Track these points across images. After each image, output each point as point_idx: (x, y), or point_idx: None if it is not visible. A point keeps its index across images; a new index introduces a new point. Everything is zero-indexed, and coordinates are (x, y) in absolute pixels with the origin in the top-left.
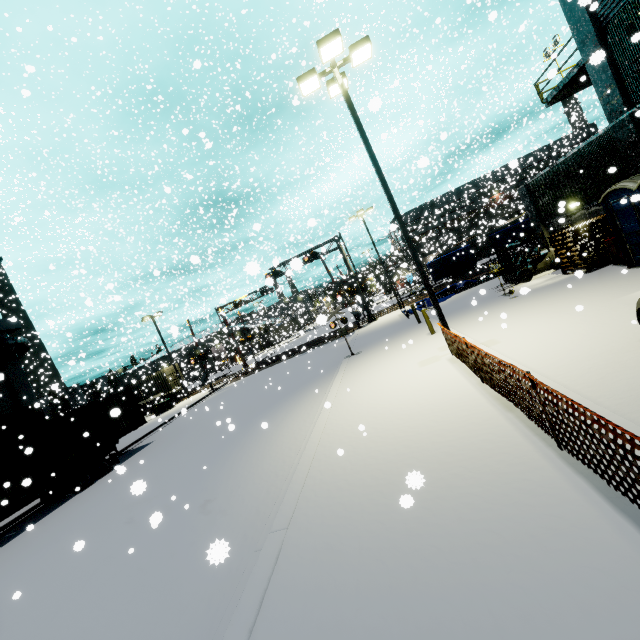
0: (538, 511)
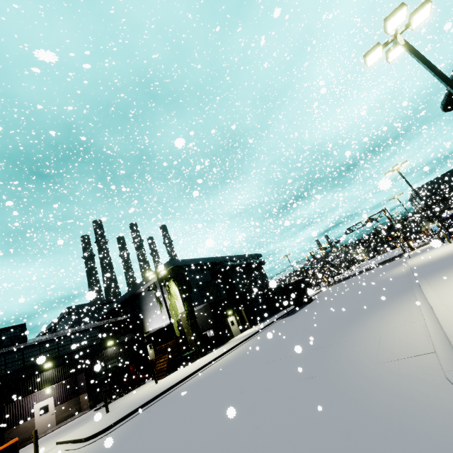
0: None
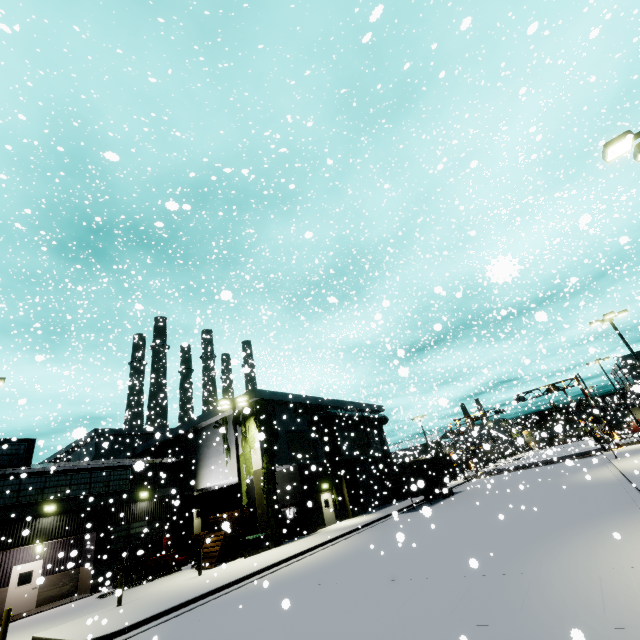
0: None
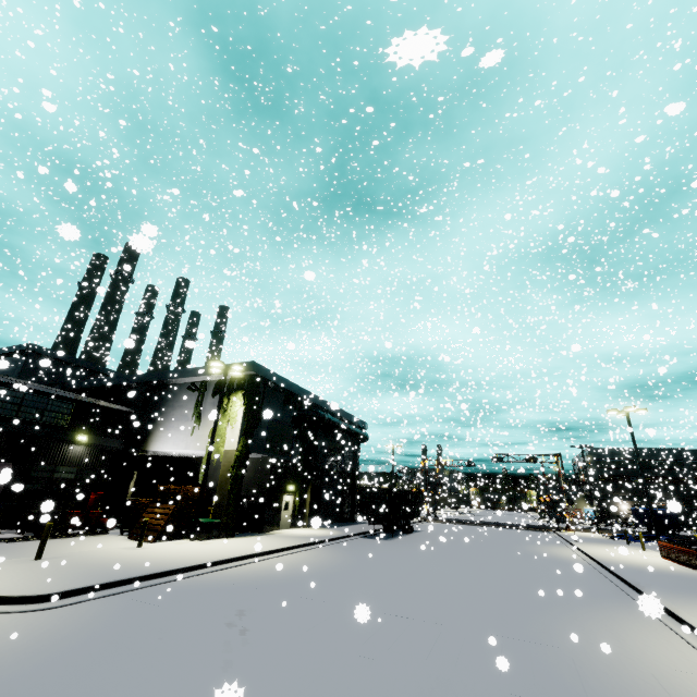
0: (692, 574)
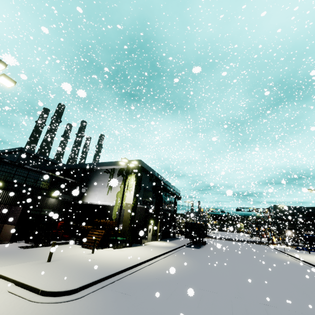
0: None
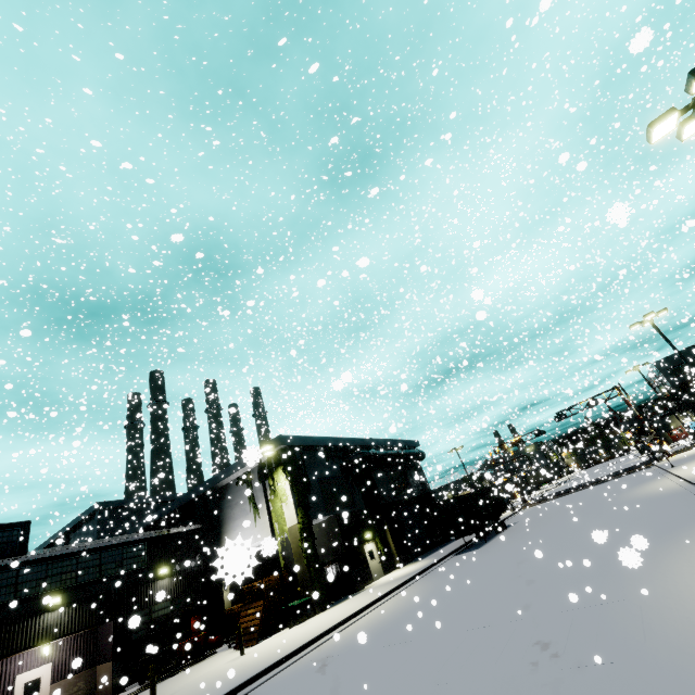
0: None
